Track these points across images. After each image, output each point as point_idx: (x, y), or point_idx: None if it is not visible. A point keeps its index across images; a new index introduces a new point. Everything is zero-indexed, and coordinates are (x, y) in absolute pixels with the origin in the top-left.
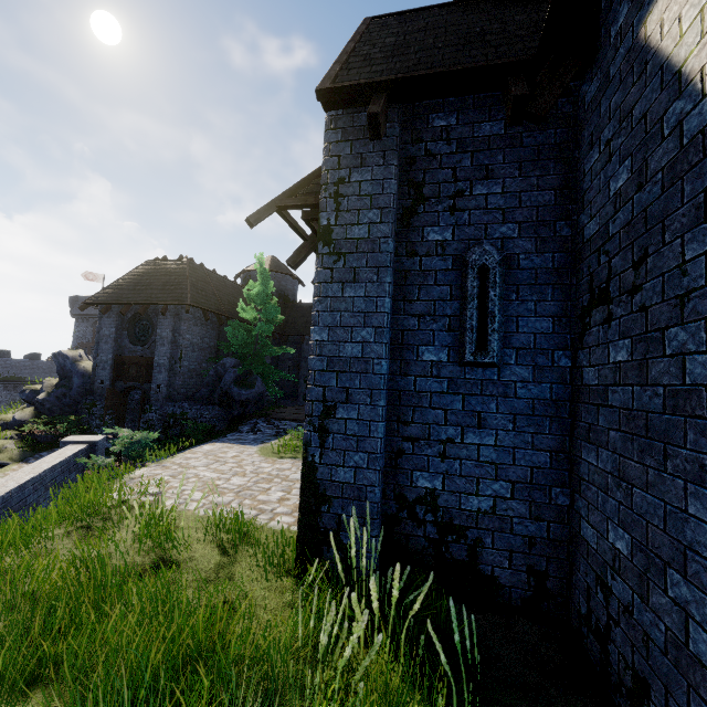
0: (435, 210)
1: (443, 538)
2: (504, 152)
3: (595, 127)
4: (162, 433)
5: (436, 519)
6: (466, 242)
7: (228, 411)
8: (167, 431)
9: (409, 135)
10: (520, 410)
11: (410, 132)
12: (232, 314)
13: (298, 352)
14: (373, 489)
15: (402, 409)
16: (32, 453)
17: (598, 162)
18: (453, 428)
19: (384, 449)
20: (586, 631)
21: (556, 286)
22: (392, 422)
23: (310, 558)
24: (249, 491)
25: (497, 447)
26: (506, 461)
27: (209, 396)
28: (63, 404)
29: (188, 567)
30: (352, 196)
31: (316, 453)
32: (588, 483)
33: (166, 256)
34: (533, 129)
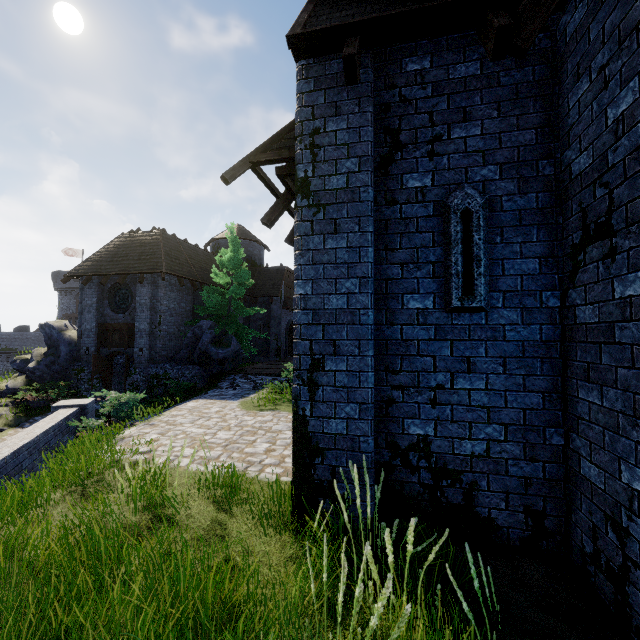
0: (413, 156)
1: (438, 483)
2: (481, 93)
3: (583, 56)
4: (147, 393)
5: (430, 465)
6: (447, 187)
7: (207, 369)
8: (151, 391)
9: (382, 81)
10: (510, 353)
11: (383, 78)
12: (205, 279)
13: (268, 312)
14: (367, 439)
15: (390, 358)
16: (26, 418)
17: (588, 92)
18: (442, 374)
19: (374, 398)
20: (592, 569)
21: (541, 226)
22: (380, 372)
23: (307, 510)
24: (235, 444)
25: (488, 391)
26: (498, 404)
27: (188, 356)
28: (52, 371)
29: (185, 525)
30: (329, 146)
31: (306, 406)
32: (589, 422)
33: (139, 229)
34: (510, 68)
